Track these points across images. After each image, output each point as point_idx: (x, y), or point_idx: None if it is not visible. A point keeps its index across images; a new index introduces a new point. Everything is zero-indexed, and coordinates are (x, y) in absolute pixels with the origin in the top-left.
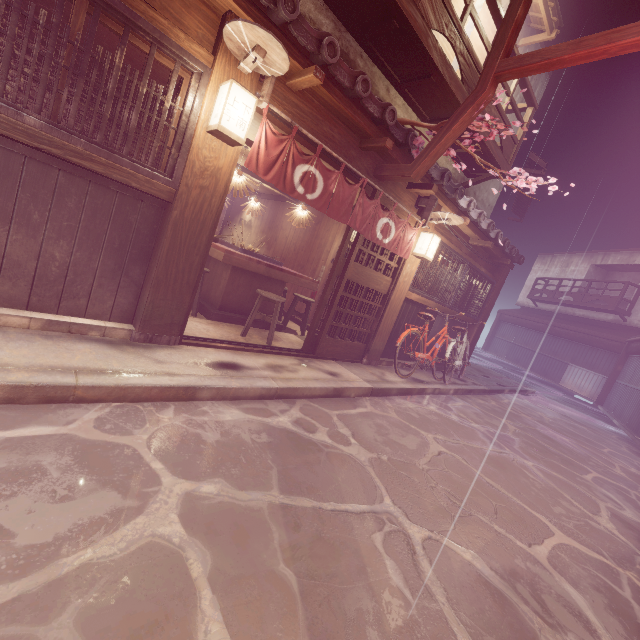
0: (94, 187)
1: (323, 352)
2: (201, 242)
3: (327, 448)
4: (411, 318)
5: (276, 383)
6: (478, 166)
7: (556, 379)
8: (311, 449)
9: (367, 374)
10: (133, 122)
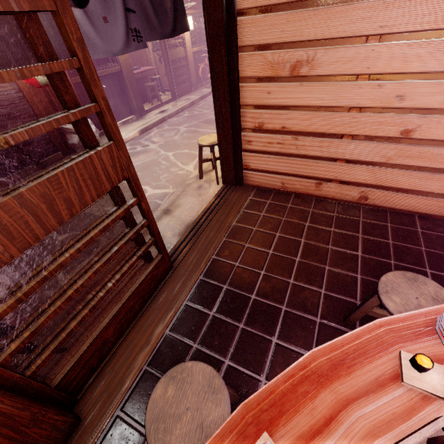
0: (105, 79)
1: (179, 95)
2: (133, 78)
3: (199, 114)
4: (199, 60)
5: (177, 109)
6: None
7: None
8: (196, 115)
9: (197, 94)
10: None
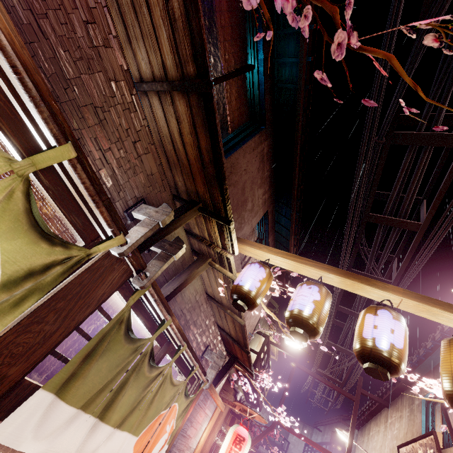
0: None
1: None
2: None
3: None
4: None
5: None
6: (252, 403)
7: None
8: None
9: None
10: None
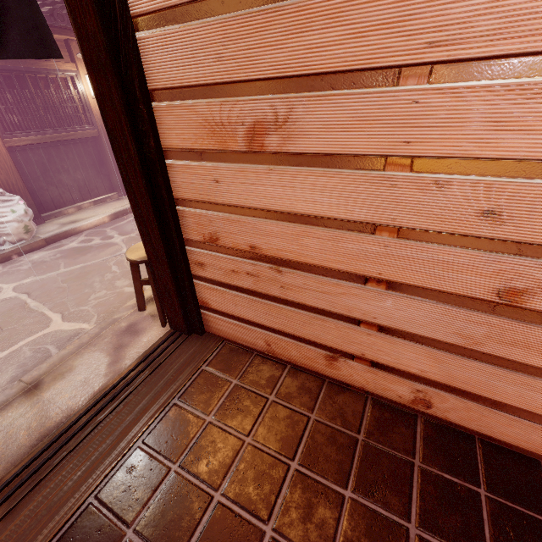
0: (73, 145)
1: None
2: None
3: None
4: None
5: None
6: None
7: None
8: None
9: None
10: (70, 112)
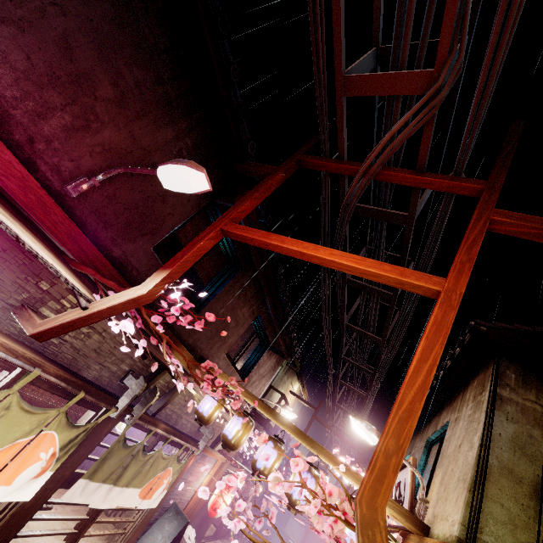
0: None
1: (218, 536)
2: None
3: None
4: None
5: None
6: None
7: (283, 525)
8: None
9: None
10: None
